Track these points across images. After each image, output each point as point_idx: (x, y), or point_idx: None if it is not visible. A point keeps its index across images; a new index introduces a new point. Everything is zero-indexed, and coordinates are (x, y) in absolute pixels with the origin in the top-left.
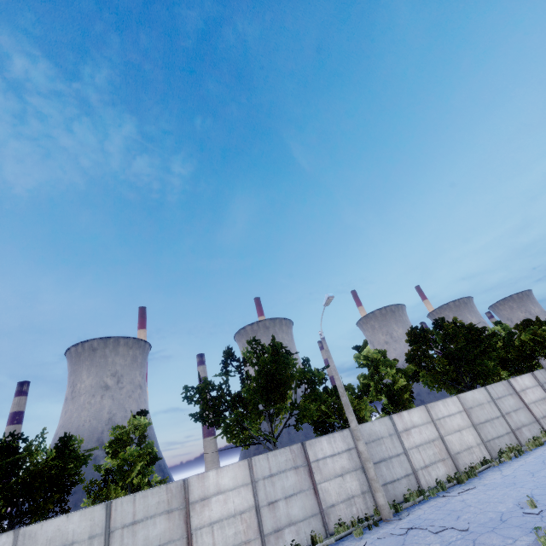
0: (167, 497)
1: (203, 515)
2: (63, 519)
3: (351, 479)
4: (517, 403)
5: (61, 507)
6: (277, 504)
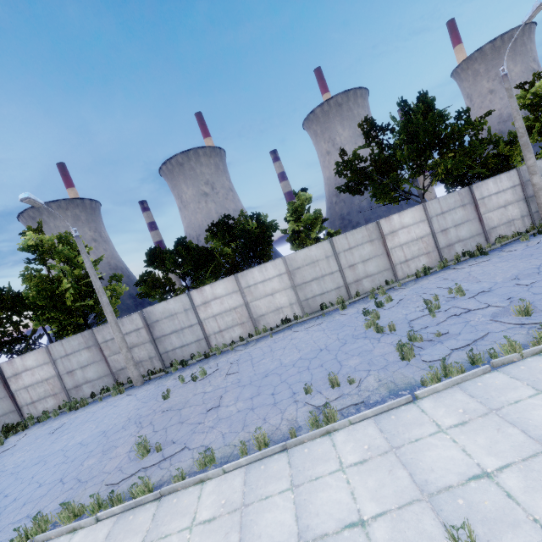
0: (367, 234)
1: (394, 241)
2: (306, 250)
3: (513, 208)
4: None
5: (267, 255)
6: (448, 231)
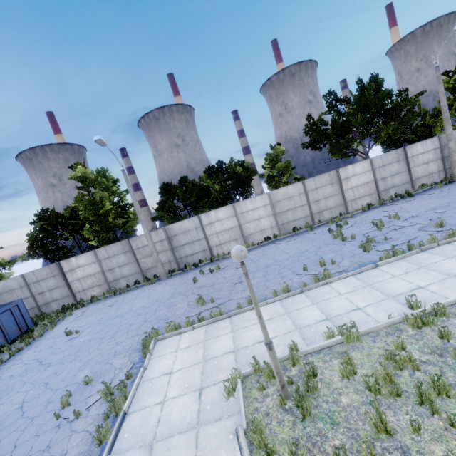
0: (329, 178)
1: (347, 185)
2: (285, 188)
3: (433, 165)
4: None
5: (246, 194)
6: (386, 179)
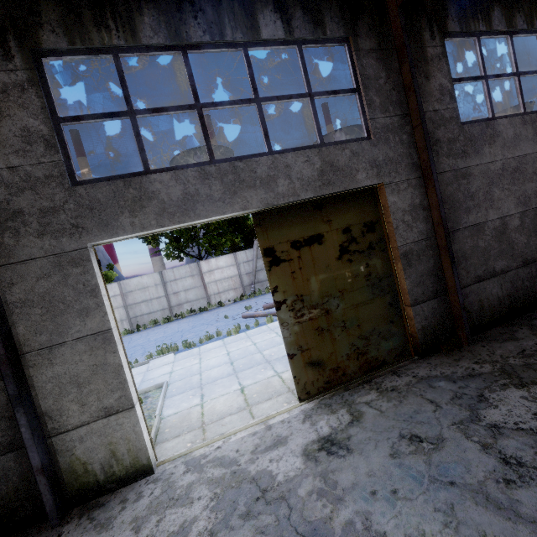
0: None
1: None
2: None
3: None
4: (195, 283)
5: None
6: None
